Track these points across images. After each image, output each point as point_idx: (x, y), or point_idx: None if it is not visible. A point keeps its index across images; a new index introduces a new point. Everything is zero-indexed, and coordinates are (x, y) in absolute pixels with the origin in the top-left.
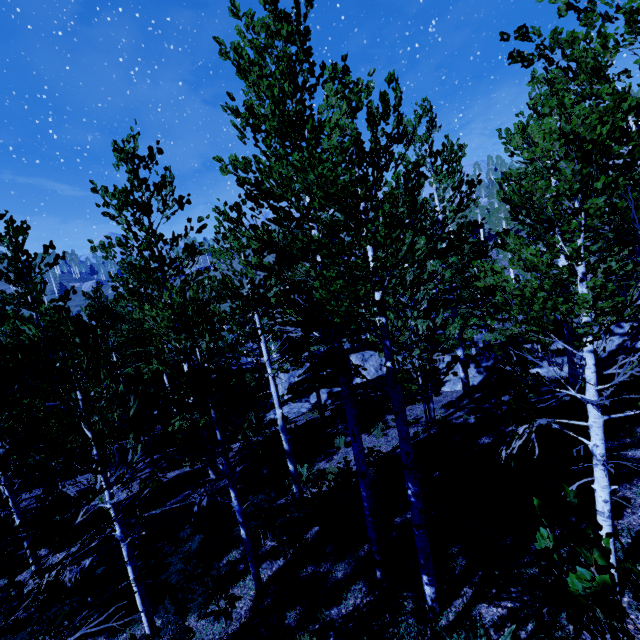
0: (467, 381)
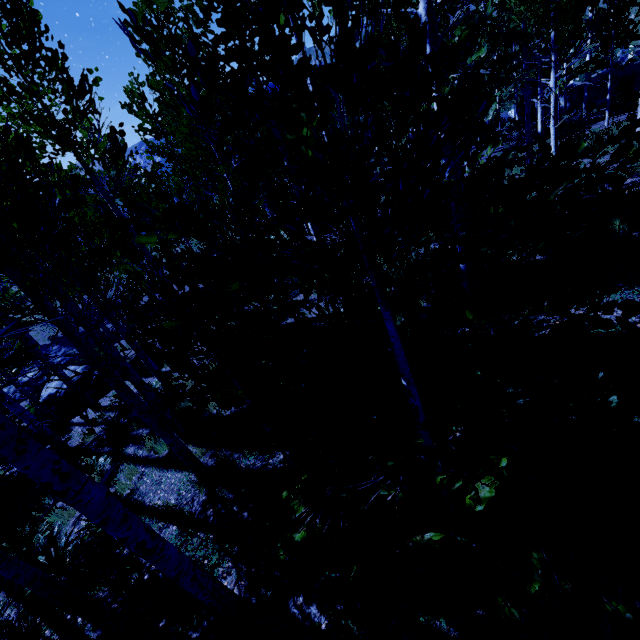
0: None
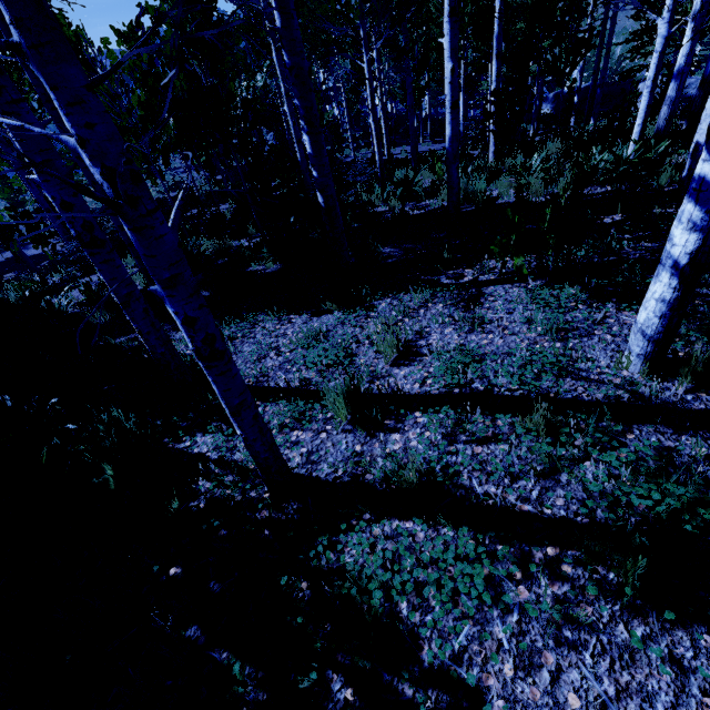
0: None
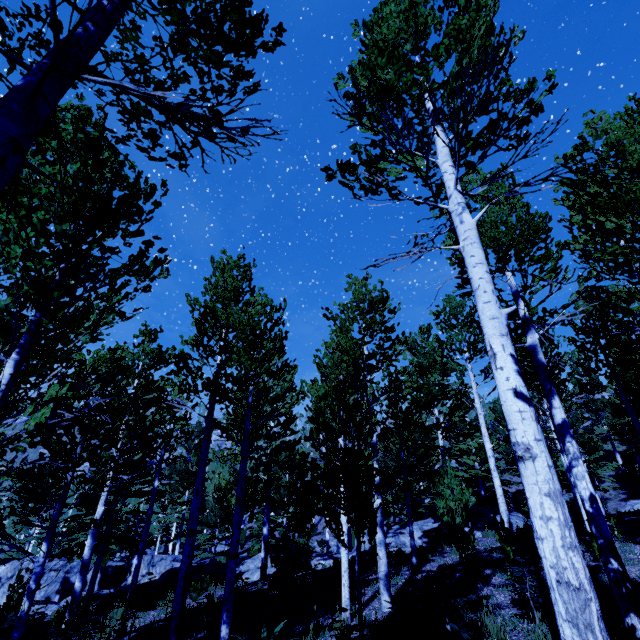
0: (266, 562)
